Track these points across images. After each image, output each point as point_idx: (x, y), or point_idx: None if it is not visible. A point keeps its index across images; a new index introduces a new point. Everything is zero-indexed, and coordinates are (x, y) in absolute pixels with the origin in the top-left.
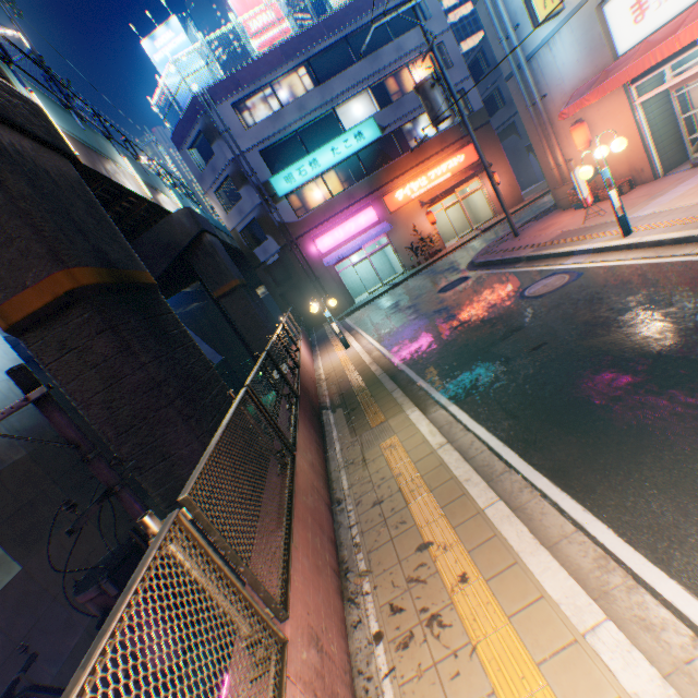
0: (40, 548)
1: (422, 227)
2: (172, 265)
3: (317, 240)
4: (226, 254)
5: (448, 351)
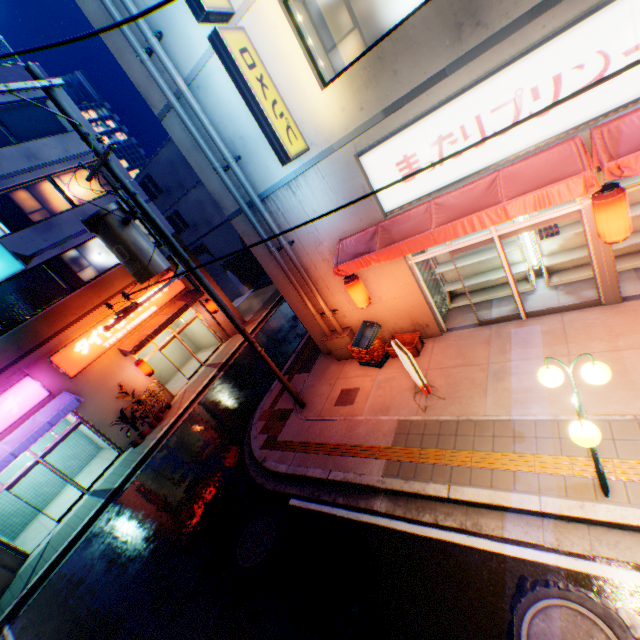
0: None
1: (134, 380)
2: None
3: None
4: None
5: None
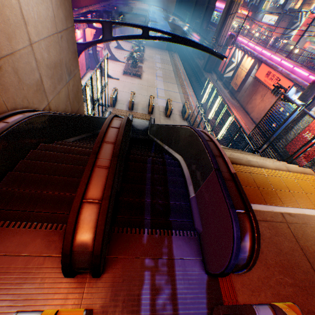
0: None
1: None
2: None
3: (216, 2)
4: None
5: None
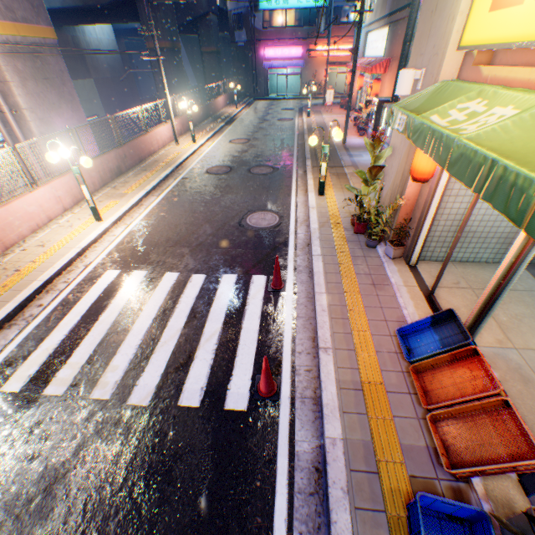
0: (111, 114)
1: (321, 76)
2: (190, 22)
3: (267, 49)
4: (217, 30)
5: (249, 121)
